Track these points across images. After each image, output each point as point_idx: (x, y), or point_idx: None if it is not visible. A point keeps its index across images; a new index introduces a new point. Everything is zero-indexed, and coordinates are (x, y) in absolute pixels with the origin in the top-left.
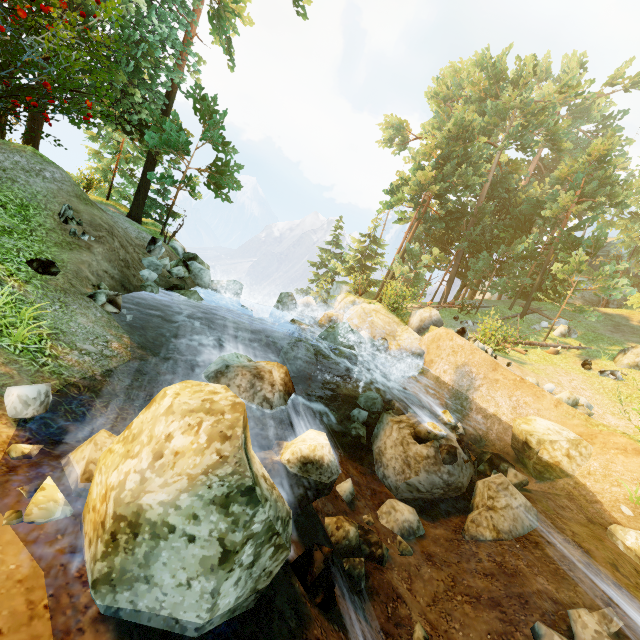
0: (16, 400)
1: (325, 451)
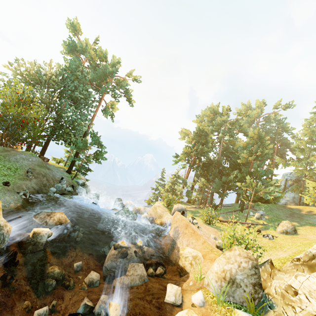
0: None
1: (43, 232)
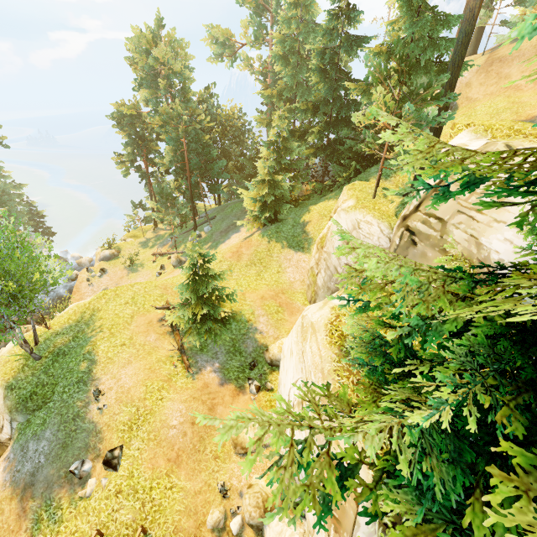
0: None
1: None
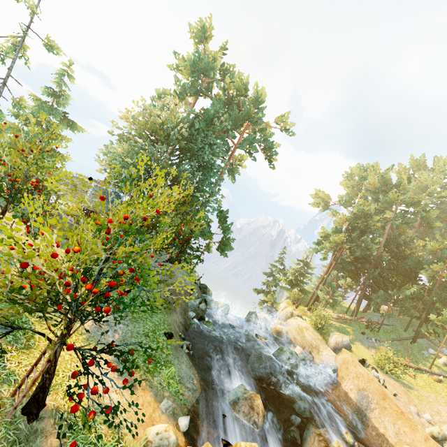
0: (184, 425)
1: None
